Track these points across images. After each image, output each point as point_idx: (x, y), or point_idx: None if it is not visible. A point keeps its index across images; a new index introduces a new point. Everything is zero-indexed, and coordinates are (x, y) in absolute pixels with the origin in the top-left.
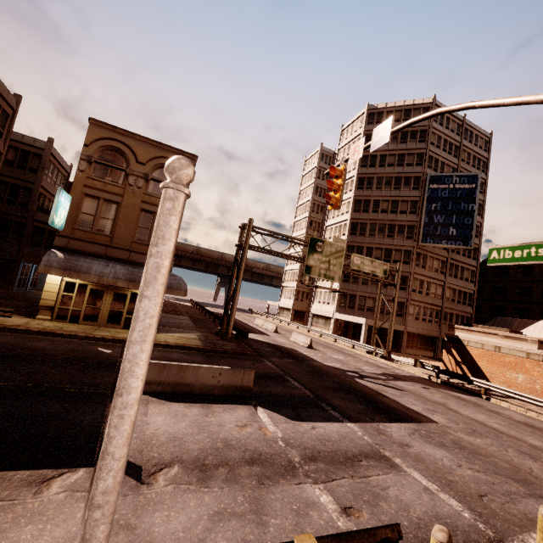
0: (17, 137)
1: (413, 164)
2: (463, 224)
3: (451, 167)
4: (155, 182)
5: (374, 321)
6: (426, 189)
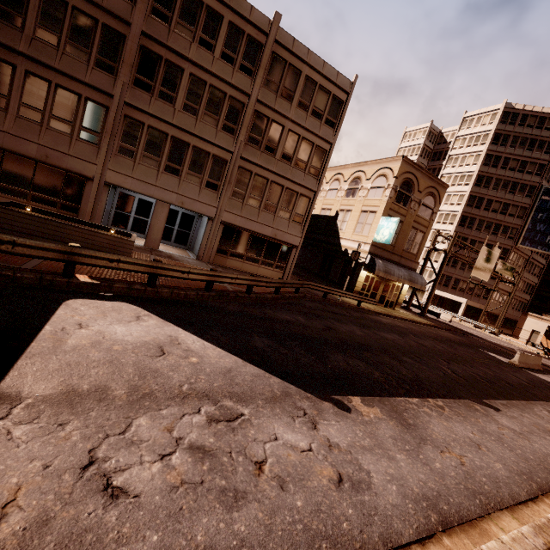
0: None
1: (533, 173)
2: None
3: None
4: (423, 206)
5: (485, 306)
6: (538, 199)
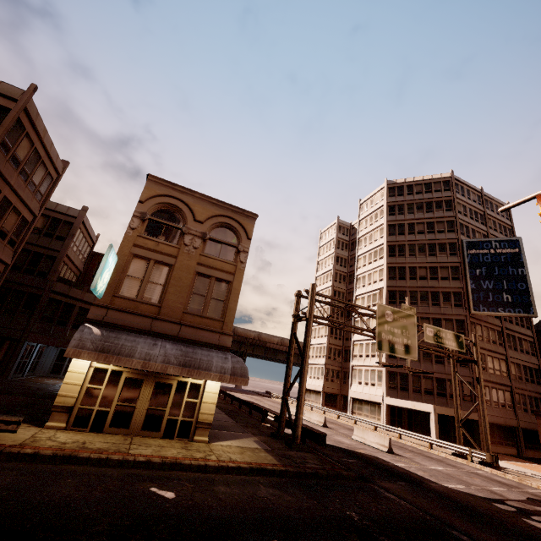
0: (51, 206)
1: (445, 231)
2: (517, 289)
3: (481, 234)
4: (213, 242)
5: (455, 409)
6: (465, 255)
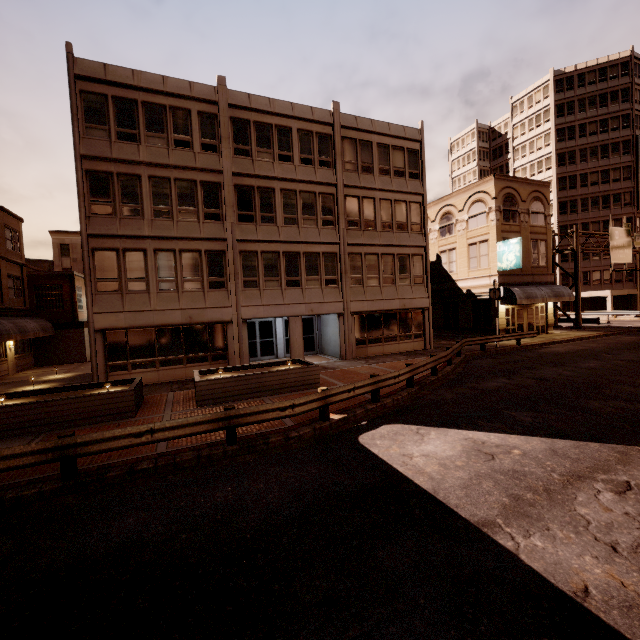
0: None
1: (619, 128)
2: None
3: None
4: (533, 215)
5: (638, 289)
6: (639, 152)
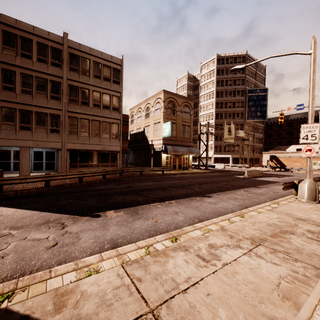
0: None
1: (240, 84)
2: (262, 110)
3: (253, 84)
4: (184, 113)
5: (240, 155)
6: (247, 96)
